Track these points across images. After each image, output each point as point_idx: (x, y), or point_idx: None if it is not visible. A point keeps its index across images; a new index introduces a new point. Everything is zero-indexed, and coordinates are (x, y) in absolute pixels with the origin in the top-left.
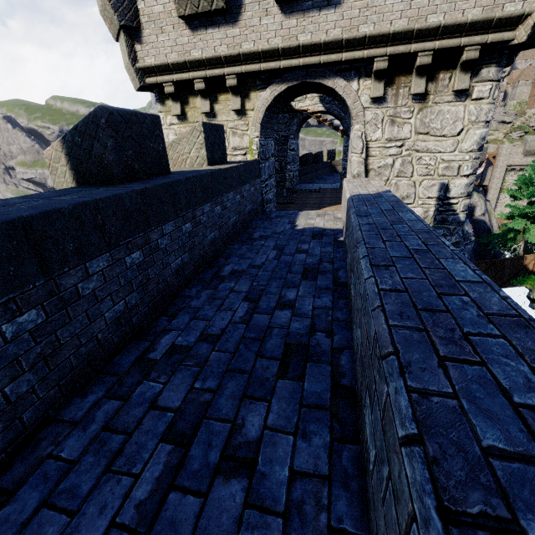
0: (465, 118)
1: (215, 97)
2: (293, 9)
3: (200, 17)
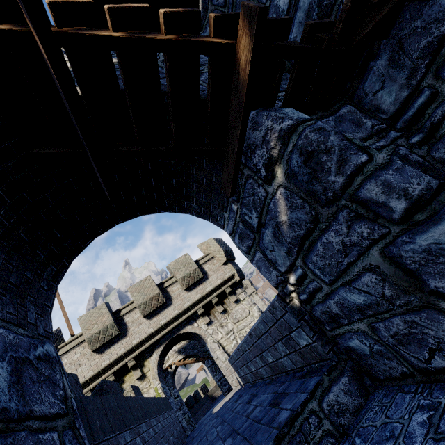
0: (246, 307)
1: (122, 380)
2: (153, 315)
3: (105, 345)
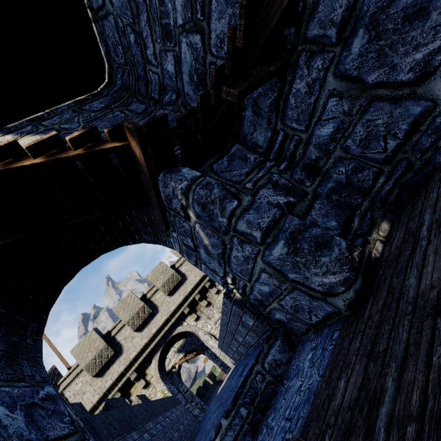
0: None
1: (128, 394)
2: (143, 327)
3: (103, 368)
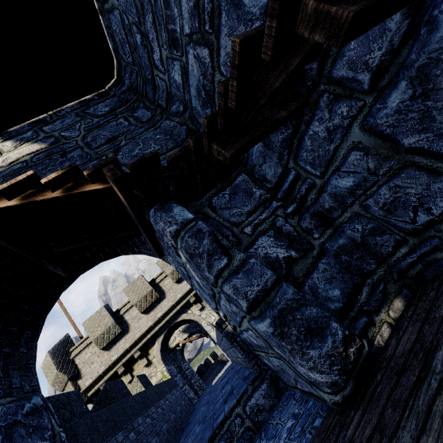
0: None
1: (131, 369)
2: (150, 310)
3: (111, 342)
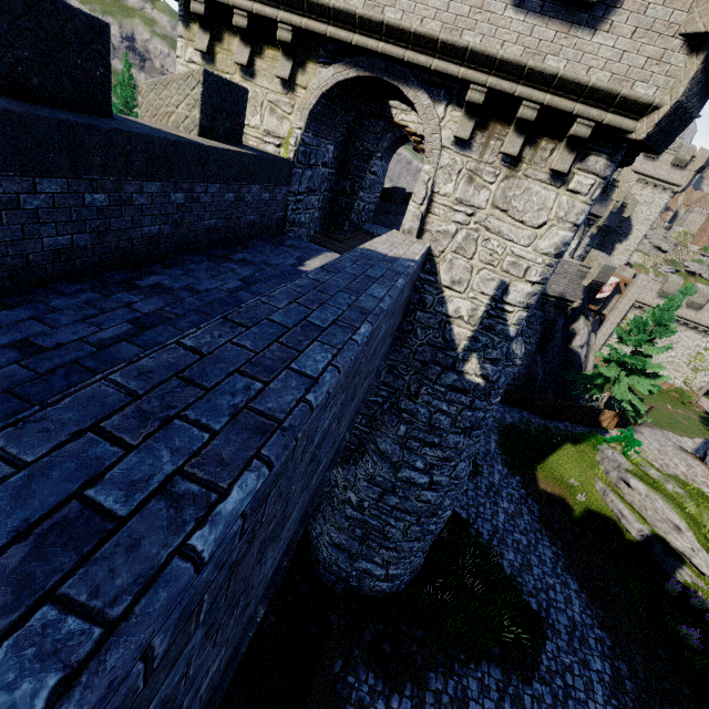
0: (553, 209)
1: (260, 48)
2: None
3: None
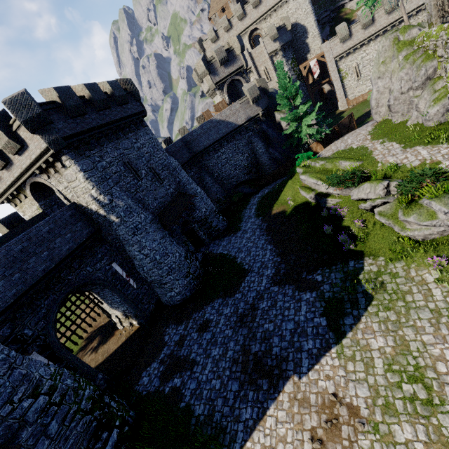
0: (73, 173)
1: (19, 197)
2: (7, 169)
3: None
